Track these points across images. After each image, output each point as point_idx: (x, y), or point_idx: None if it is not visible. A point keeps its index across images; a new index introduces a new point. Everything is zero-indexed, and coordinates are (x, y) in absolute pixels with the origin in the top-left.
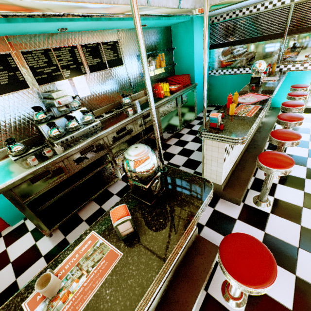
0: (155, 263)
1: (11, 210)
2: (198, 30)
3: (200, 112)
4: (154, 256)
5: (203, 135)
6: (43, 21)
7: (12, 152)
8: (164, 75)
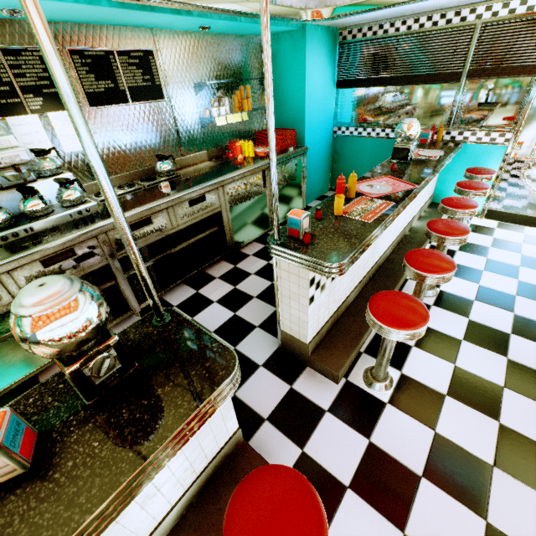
0: None
1: None
2: (316, 50)
3: (315, 199)
4: None
5: (274, 251)
6: None
7: None
8: (250, 126)
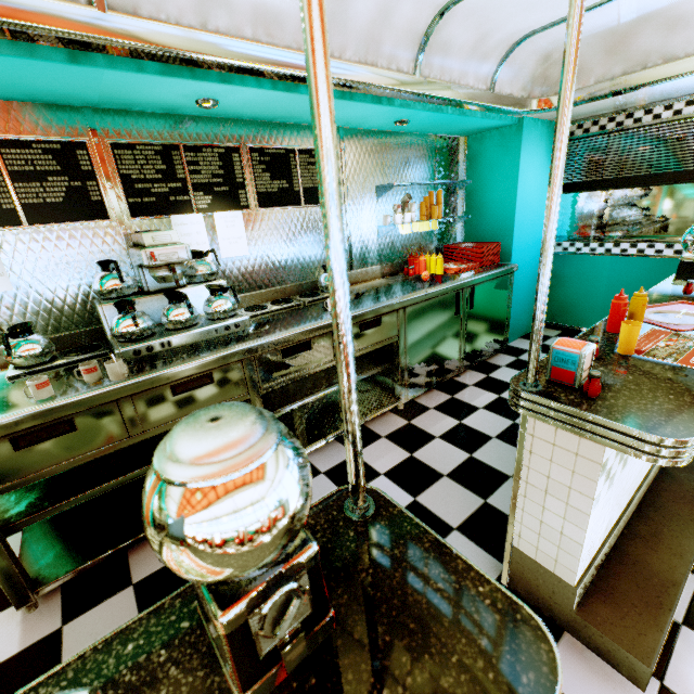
0: None
1: None
2: (534, 148)
3: (519, 337)
4: None
5: (526, 404)
6: (157, 73)
7: (14, 357)
8: (436, 239)
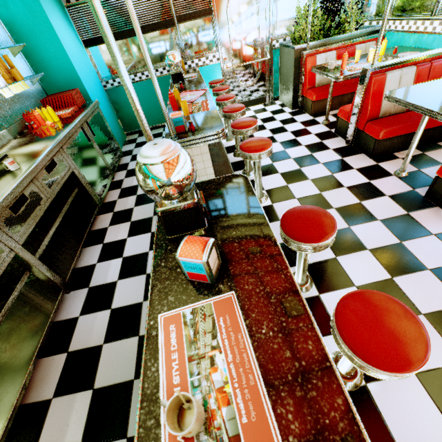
0: (274, 264)
1: None
2: (53, 13)
3: (123, 145)
4: (267, 262)
5: None
6: None
7: None
8: (29, 97)
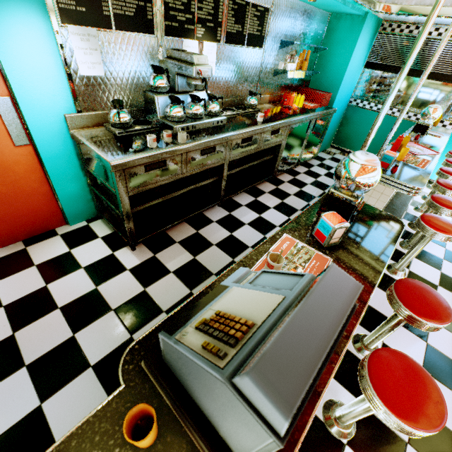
0: (370, 272)
1: (77, 203)
2: (365, 34)
3: (321, 151)
4: (367, 267)
5: None
6: None
7: (118, 120)
8: (297, 83)
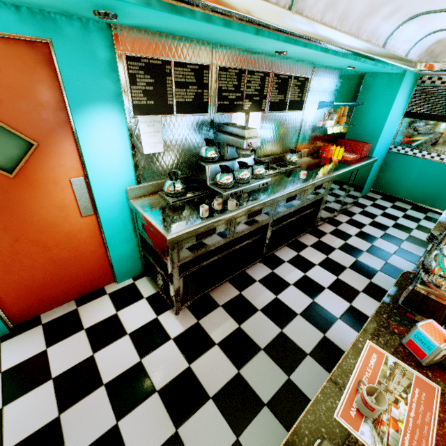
0: None
1: (126, 262)
2: (404, 89)
3: (360, 197)
4: None
5: None
6: (283, 41)
7: (173, 191)
8: (334, 135)
